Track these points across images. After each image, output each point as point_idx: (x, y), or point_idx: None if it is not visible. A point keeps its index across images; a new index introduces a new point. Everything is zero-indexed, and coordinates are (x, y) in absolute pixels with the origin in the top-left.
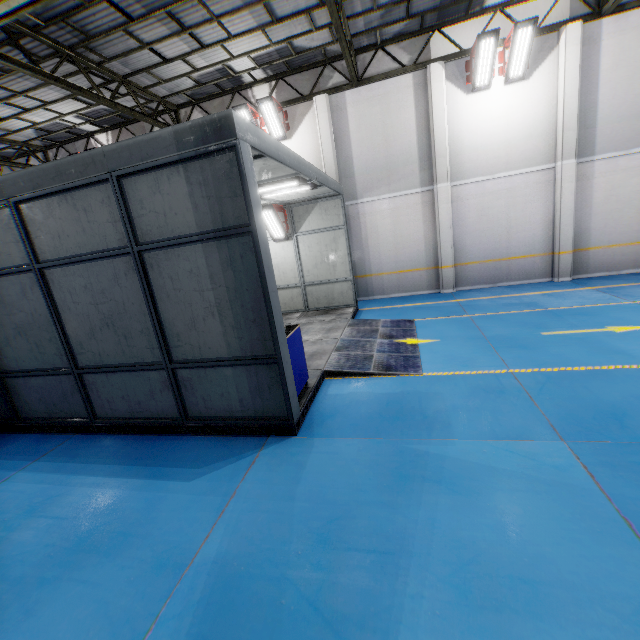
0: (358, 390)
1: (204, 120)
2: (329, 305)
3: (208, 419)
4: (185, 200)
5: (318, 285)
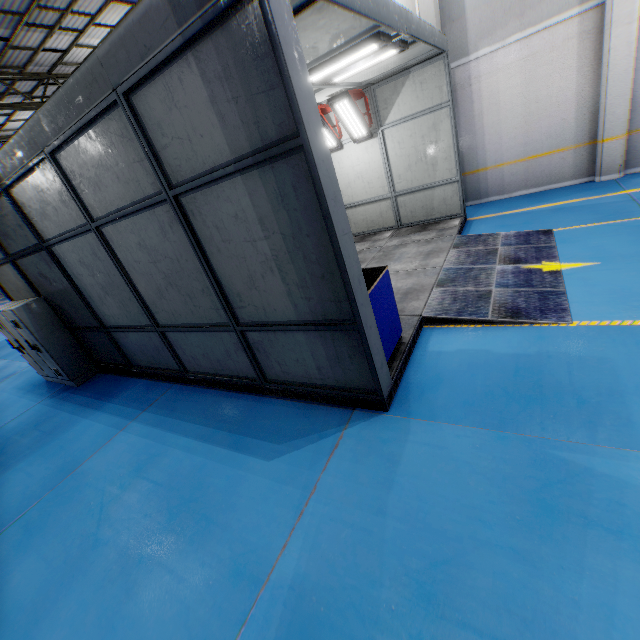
0: (470, 347)
1: None
2: (427, 218)
3: (286, 383)
4: (207, 111)
5: (412, 193)
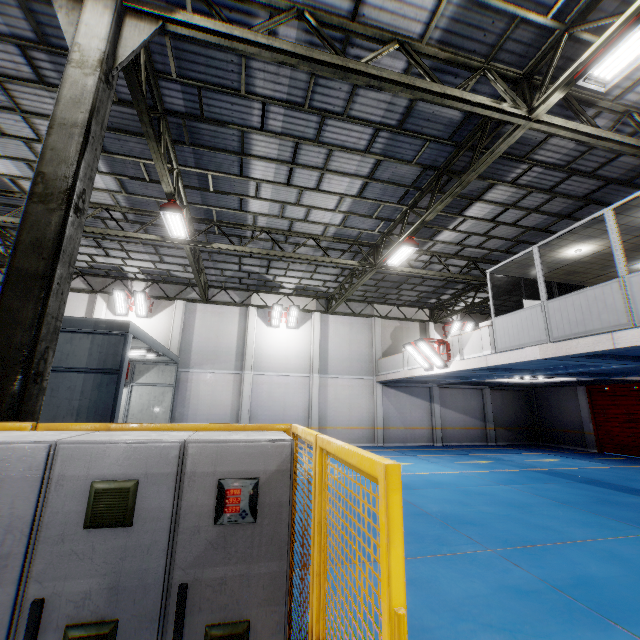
0: None
1: (115, 321)
2: None
3: None
4: (86, 350)
5: None
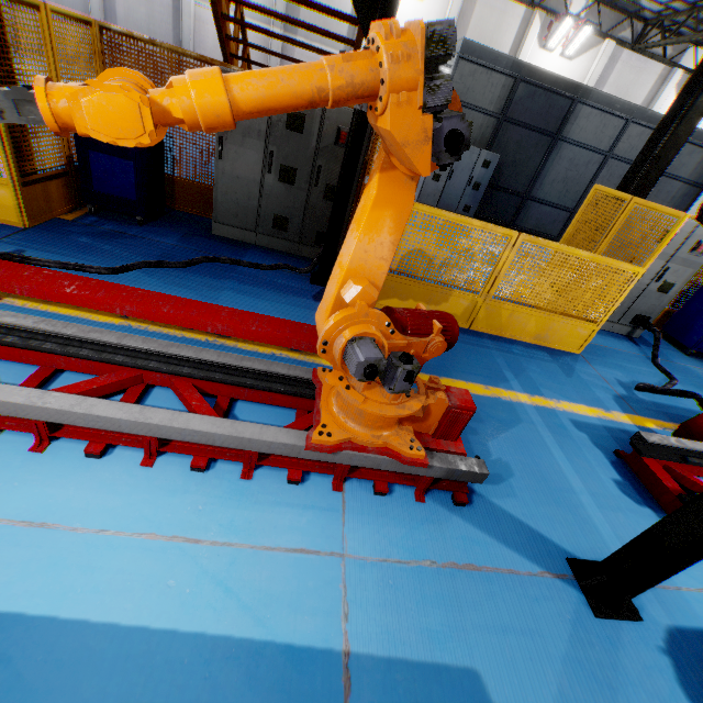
0: None
1: None
2: None
3: None
4: (693, 164)
5: None
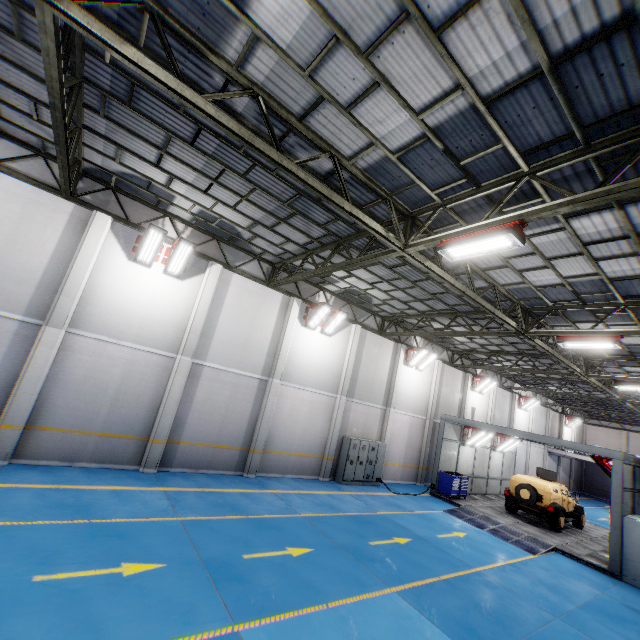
0: None
1: None
2: None
3: None
4: None
5: (505, 480)
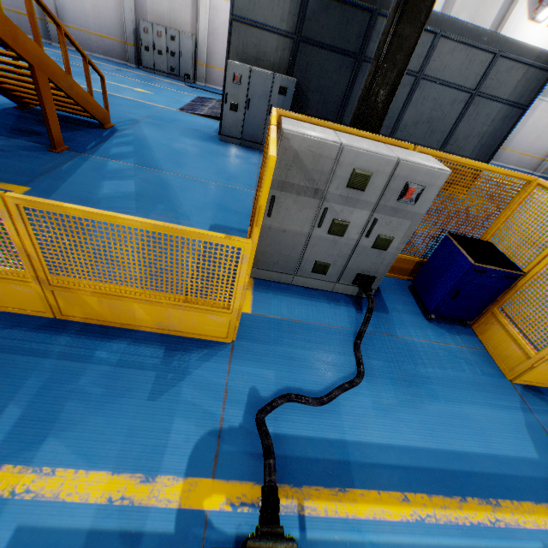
0: None
1: None
2: None
3: None
4: (514, 82)
5: None
